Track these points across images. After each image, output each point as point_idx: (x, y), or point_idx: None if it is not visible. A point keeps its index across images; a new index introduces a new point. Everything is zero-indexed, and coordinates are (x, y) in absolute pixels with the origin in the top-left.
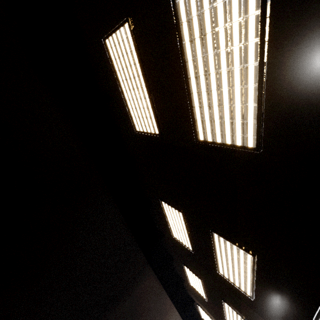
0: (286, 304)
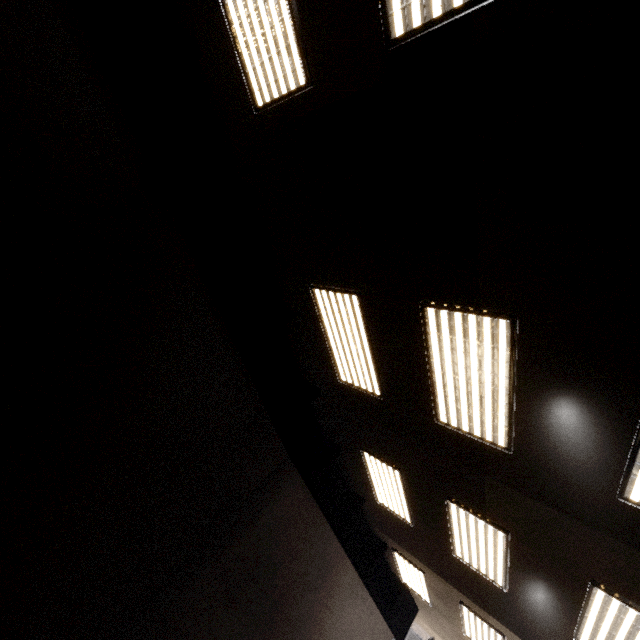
0: (580, 422)
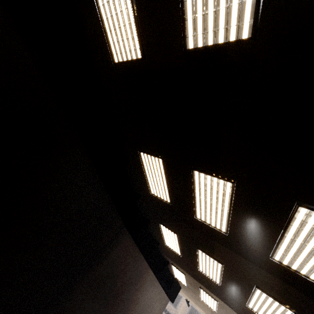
0: (258, 227)
